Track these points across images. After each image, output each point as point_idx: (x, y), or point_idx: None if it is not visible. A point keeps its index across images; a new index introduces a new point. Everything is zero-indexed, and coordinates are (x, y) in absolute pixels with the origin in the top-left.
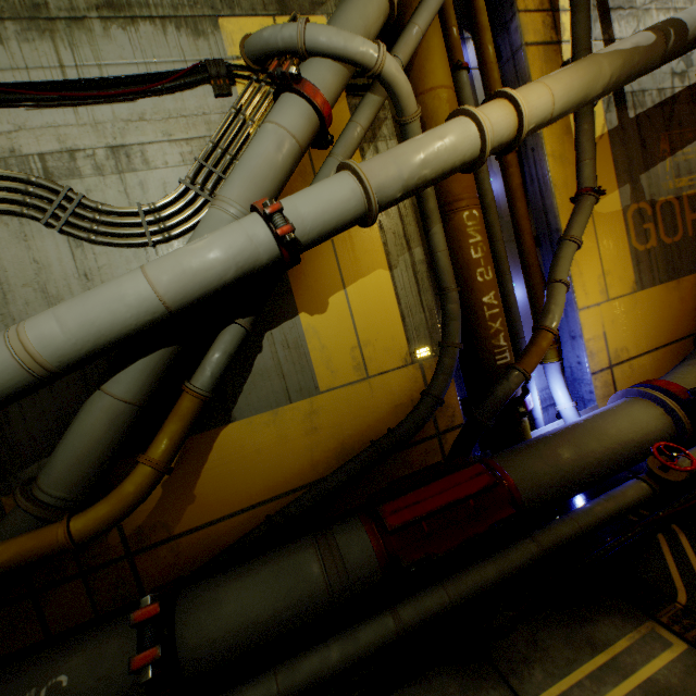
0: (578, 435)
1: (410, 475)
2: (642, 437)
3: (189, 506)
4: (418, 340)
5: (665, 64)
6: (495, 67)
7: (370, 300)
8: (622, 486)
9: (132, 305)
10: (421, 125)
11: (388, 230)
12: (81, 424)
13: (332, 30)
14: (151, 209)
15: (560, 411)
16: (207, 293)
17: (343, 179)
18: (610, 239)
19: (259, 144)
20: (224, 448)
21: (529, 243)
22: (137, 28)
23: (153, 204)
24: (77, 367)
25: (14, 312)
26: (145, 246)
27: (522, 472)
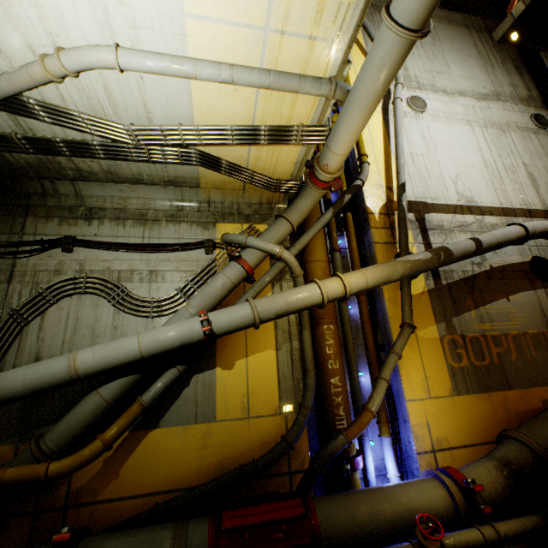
0: (376, 495)
1: (255, 496)
2: (425, 510)
3: (113, 480)
4: (286, 399)
5: (445, 266)
6: (356, 251)
7: (260, 367)
8: (396, 544)
9: (127, 351)
10: (307, 276)
11: (280, 327)
12: (79, 407)
13: (258, 240)
14: (158, 300)
15: (389, 479)
16: (163, 351)
17: (244, 307)
18: (431, 355)
19: (214, 282)
20: (148, 444)
21: (371, 348)
22: (180, 225)
23: (159, 298)
24: (91, 376)
25: (76, 340)
26: (148, 317)
27: (327, 512)
